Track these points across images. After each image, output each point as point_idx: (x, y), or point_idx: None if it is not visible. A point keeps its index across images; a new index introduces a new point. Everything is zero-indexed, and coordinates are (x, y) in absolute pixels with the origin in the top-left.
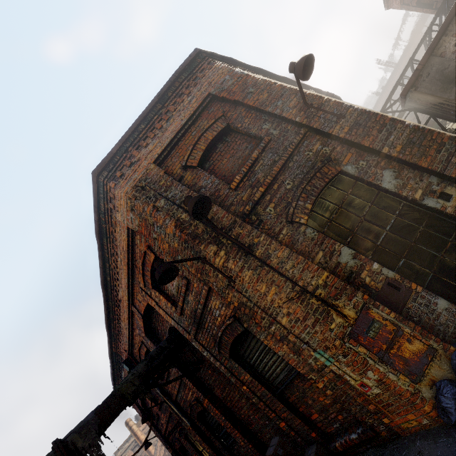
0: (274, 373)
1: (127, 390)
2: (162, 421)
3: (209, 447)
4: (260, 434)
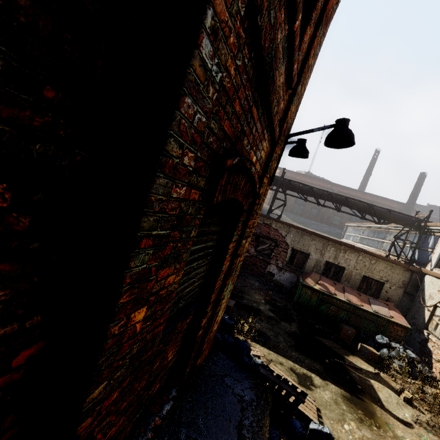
0: (179, 295)
1: None
2: None
3: None
4: None
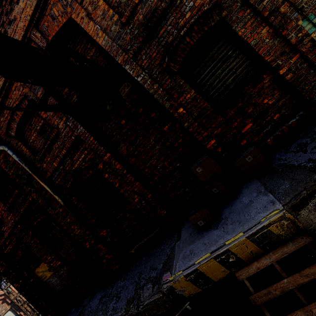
0: (222, 87)
1: (34, 48)
2: (4, 228)
3: (81, 226)
4: (160, 186)
